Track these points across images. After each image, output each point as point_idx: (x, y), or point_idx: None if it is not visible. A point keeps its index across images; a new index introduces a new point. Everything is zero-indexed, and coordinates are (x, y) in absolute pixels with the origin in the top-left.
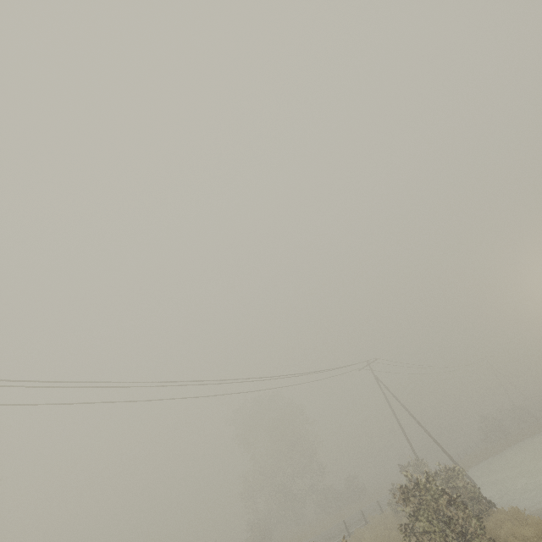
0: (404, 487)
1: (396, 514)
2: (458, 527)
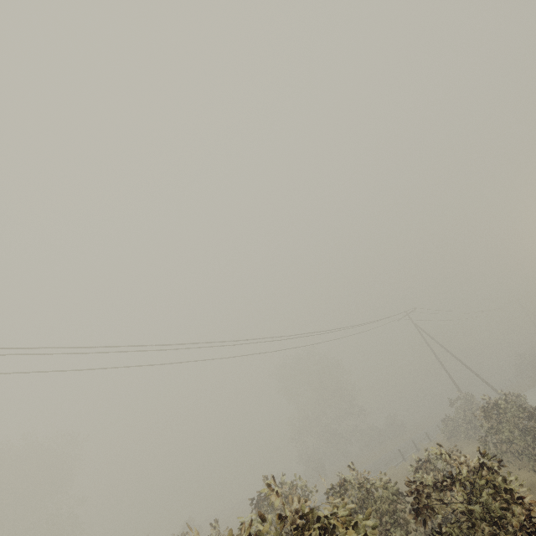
0: (481, 408)
1: (450, 439)
2: (534, 436)
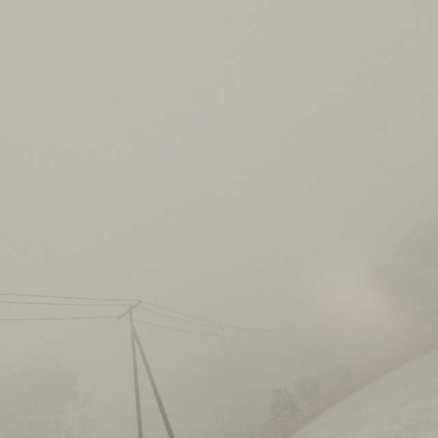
0: None
1: None
2: None
